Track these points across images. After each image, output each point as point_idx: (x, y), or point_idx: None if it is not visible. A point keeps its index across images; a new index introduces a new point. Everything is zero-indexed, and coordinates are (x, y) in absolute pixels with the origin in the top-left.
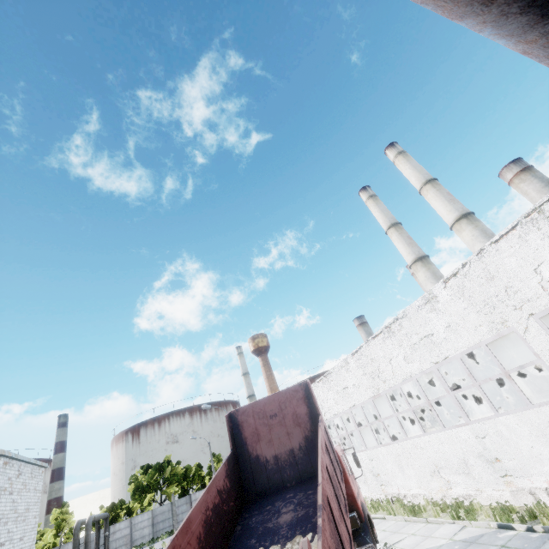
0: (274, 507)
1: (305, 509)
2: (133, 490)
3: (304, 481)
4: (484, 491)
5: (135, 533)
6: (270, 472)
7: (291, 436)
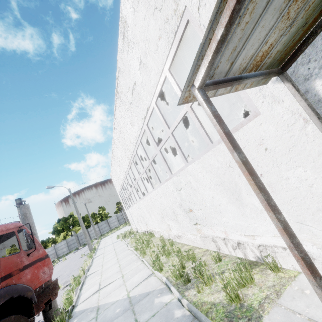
0: None
1: None
2: (52, 232)
3: None
4: (186, 235)
5: (58, 251)
6: None
7: None
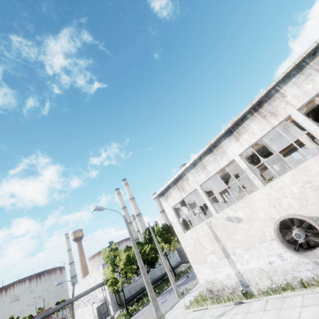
0: None
1: None
2: None
3: None
4: (94, 318)
5: None
6: None
7: None
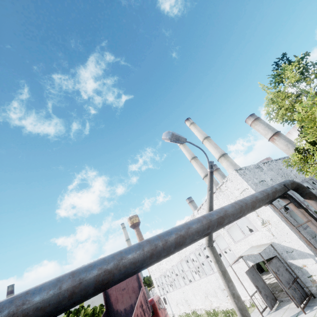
0: None
1: None
2: None
3: None
4: (222, 304)
5: None
6: (123, 316)
7: (131, 298)
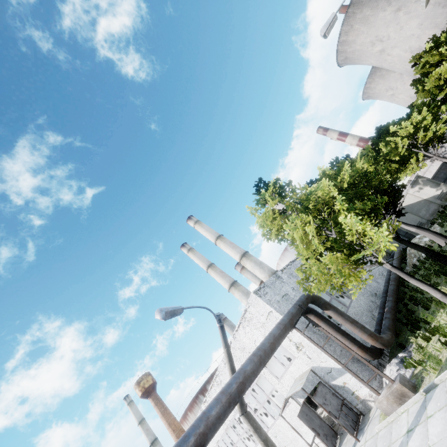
0: None
1: None
2: None
3: None
4: None
5: None
6: None
7: None
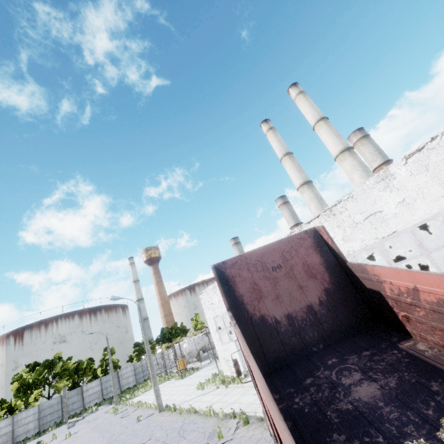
0: (319, 379)
1: (393, 376)
2: (17, 388)
3: (338, 342)
4: None
5: (18, 429)
6: (284, 335)
7: (305, 289)
